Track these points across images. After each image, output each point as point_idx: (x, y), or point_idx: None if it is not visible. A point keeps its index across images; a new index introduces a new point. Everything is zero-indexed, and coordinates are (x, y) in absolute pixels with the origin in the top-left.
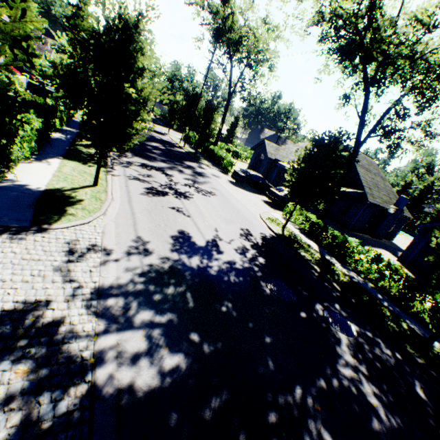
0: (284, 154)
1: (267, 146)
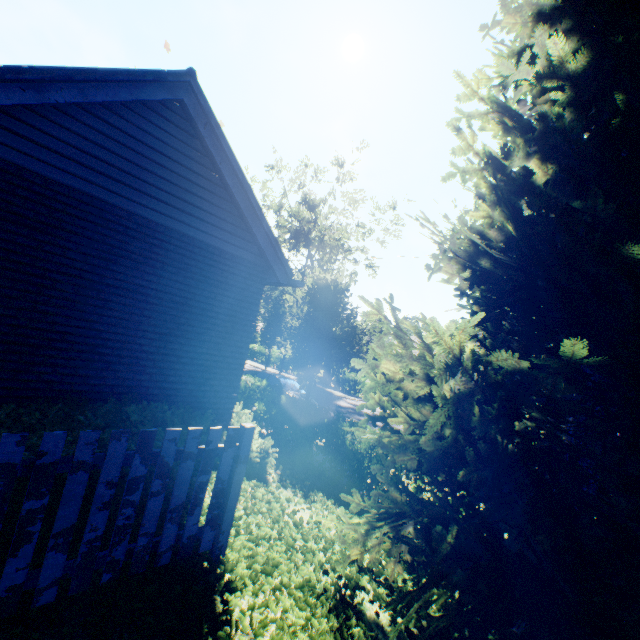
0: None
1: None
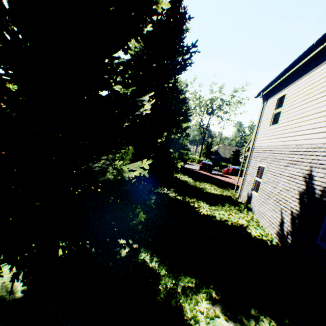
0: (222, 153)
1: (219, 152)
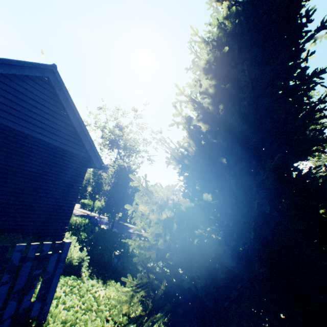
0: None
1: None
